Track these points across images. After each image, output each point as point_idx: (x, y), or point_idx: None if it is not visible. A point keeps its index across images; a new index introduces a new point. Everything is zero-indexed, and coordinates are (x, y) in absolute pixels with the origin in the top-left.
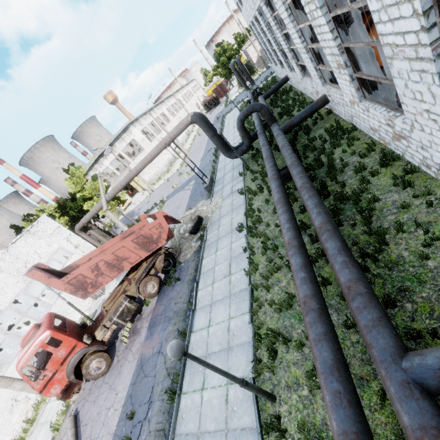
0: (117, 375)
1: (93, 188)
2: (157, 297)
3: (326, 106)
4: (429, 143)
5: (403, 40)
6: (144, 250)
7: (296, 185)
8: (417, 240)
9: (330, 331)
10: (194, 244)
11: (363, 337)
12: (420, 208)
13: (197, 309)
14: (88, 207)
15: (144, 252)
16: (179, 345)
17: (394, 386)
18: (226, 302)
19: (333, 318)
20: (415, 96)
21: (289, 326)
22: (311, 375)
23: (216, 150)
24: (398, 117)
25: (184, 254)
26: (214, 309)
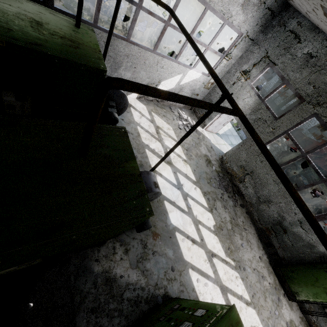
0: None
1: None
2: None
3: None
4: None
5: None
6: None
7: None
8: None
9: None
10: None
11: None
12: None
13: None
14: None
15: None
16: None
17: None
18: None
19: None
20: None
21: None
22: None
23: None
24: None
25: None
26: None
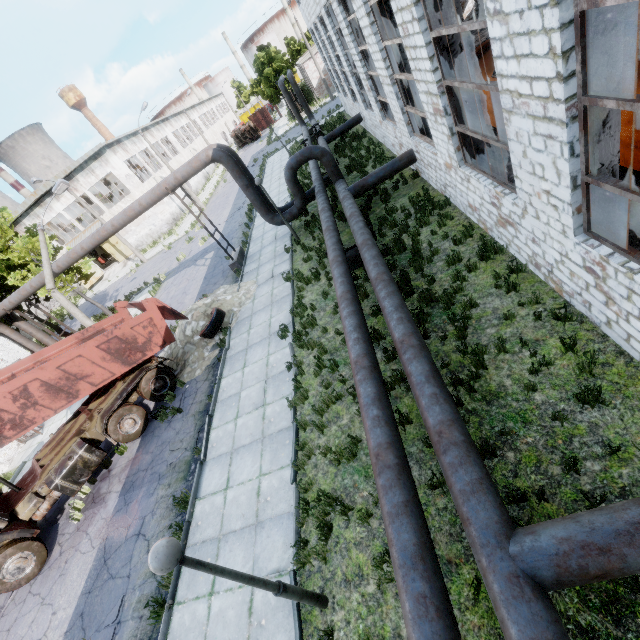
0: (57, 579)
1: (29, 248)
2: (139, 439)
3: (411, 167)
4: (543, 235)
5: (529, 89)
6: (120, 363)
7: (369, 276)
8: (522, 365)
9: (412, 498)
10: (208, 354)
11: (457, 508)
12: (526, 321)
13: (209, 461)
14: (16, 282)
15: (120, 366)
16: (172, 548)
17: (500, 583)
18: (256, 449)
19: (413, 474)
20: (534, 170)
21: (350, 486)
22: (381, 561)
23: (250, 208)
24: (507, 195)
25: (191, 368)
26: (236, 459)
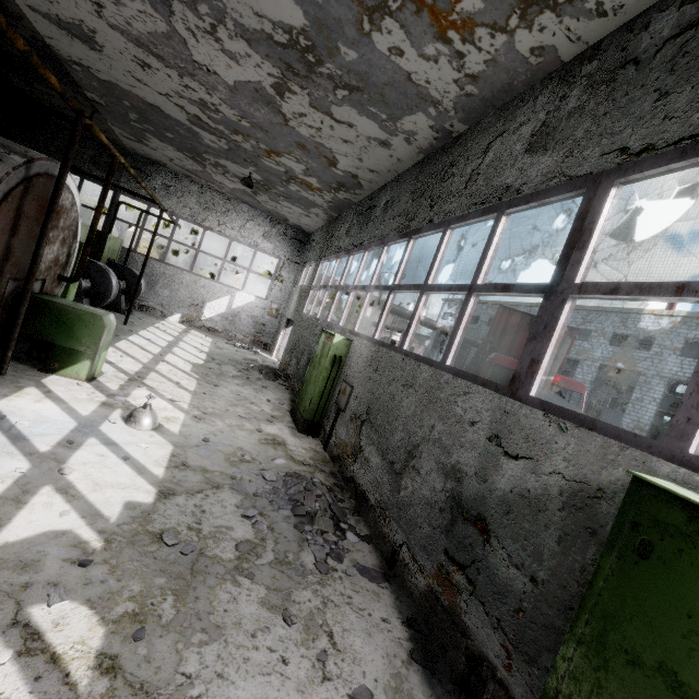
0: None
1: None
2: None
3: None
4: None
5: None
6: None
7: None
8: None
9: None
10: None
11: None
12: None
13: None
14: None
15: None
16: None
17: None
18: None
19: None
20: None
21: None
22: None
23: None
24: None
25: None
26: None
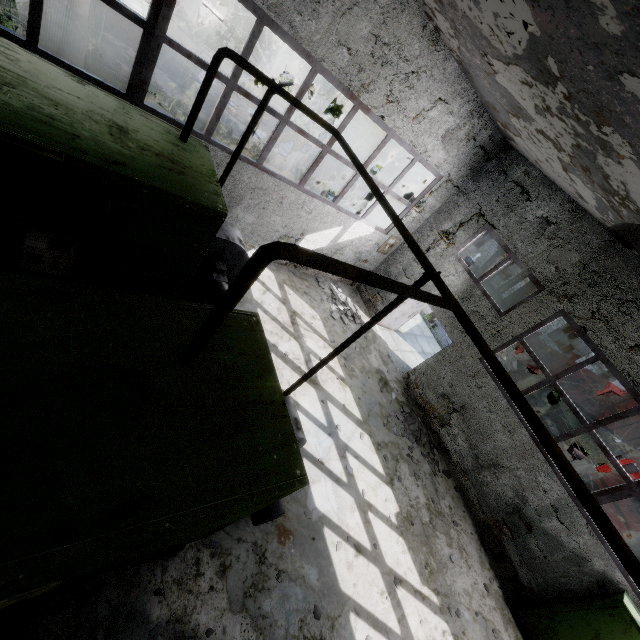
0: None
1: None
2: None
3: None
4: None
5: None
6: None
7: None
8: None
9: None
10: None
11: None
12: None
13: None
14: None
15: None
16: None
17: None
18: None
19: None
20: None
21: None
22: None
23: None
24: None
25: None
26: None
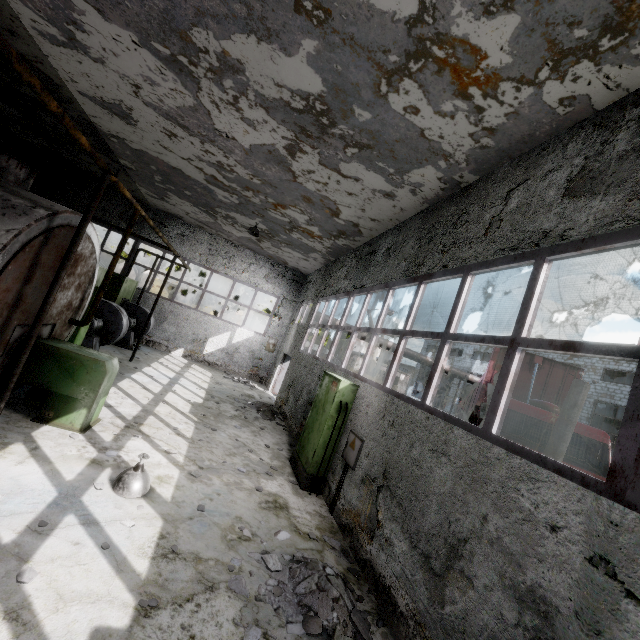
0: None
1: None
2: None
3: None
4: None
5: None
6: None
7: None
8: None
9: None
10: None
11: None
12: None
13: None
14: None
15: None
16: None
17: None
18: None
19: None
20: None
21: None
22: None
23: None
24: None
25: None
26: None
